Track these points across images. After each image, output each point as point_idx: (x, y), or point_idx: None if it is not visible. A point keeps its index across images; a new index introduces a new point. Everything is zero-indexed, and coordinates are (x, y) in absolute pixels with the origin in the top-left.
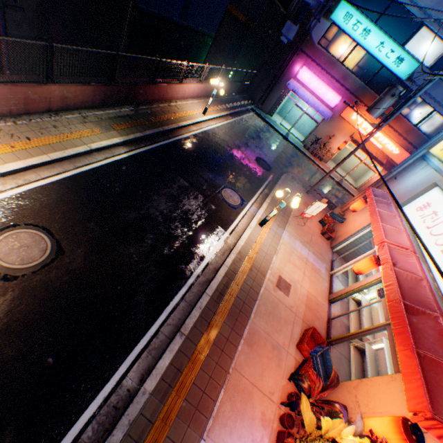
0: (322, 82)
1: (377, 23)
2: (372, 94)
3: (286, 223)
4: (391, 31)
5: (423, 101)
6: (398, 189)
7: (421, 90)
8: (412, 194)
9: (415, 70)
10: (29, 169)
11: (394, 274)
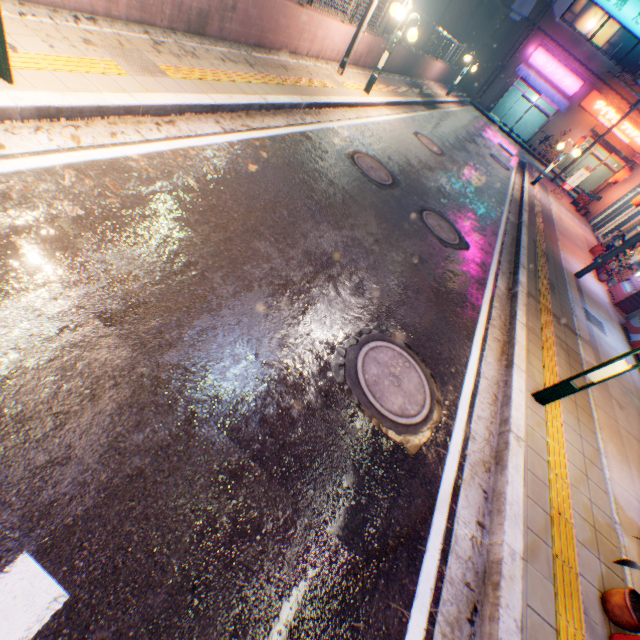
0: (561, 65)
1: None
2: (623, 76)
3: (546, 193)
4: None
5: None
6: None
7: None
8: None
9: None
10: (399, 106)
11: None
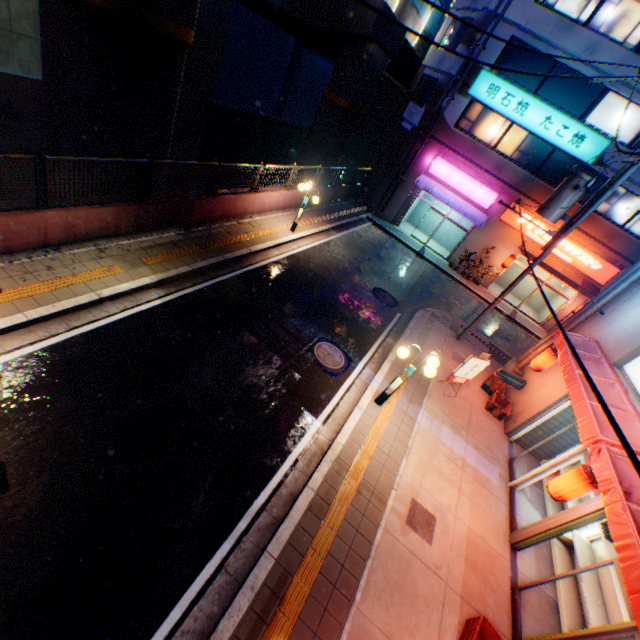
0: (467, 175)
1: (537, 94)
2: (544, 186)
3: (423, 395)
4: (559, 102)
5: (627, 191)
6: (609, 332)
7: (621, 177)
8: (637, 342)
9: (606, 150)
10: None
11: (632, 519)
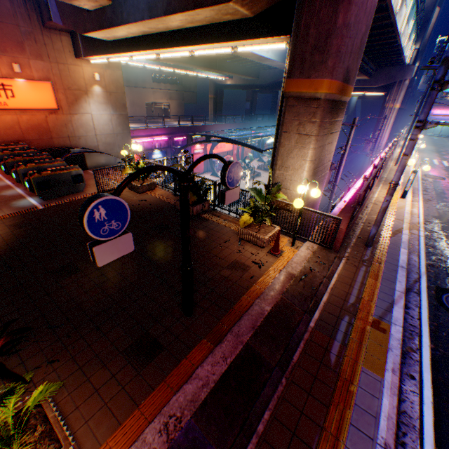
0: (447, 110)
1: None
2: None
3: None
4: None
5: None
6: None
7: None
8: None
9: None
10: None
11: None
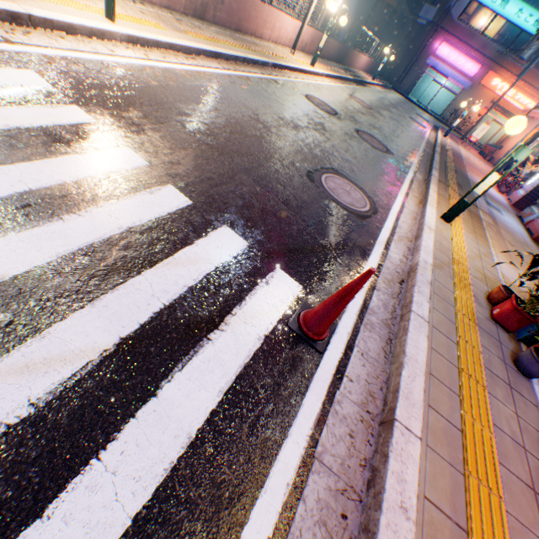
0: (461, 54)
1: None
2: (512, 58)
3: (457, 144)
4: None
5: None
6: None
7: None
8: None
9: None
10: (336, 80)
11: None
